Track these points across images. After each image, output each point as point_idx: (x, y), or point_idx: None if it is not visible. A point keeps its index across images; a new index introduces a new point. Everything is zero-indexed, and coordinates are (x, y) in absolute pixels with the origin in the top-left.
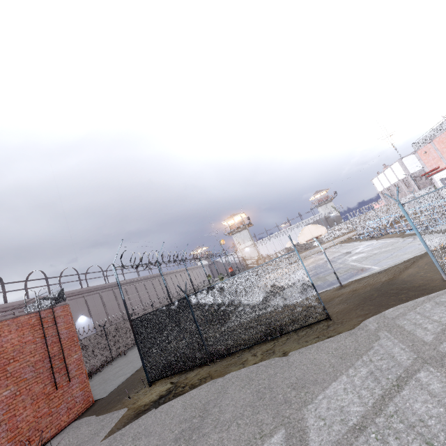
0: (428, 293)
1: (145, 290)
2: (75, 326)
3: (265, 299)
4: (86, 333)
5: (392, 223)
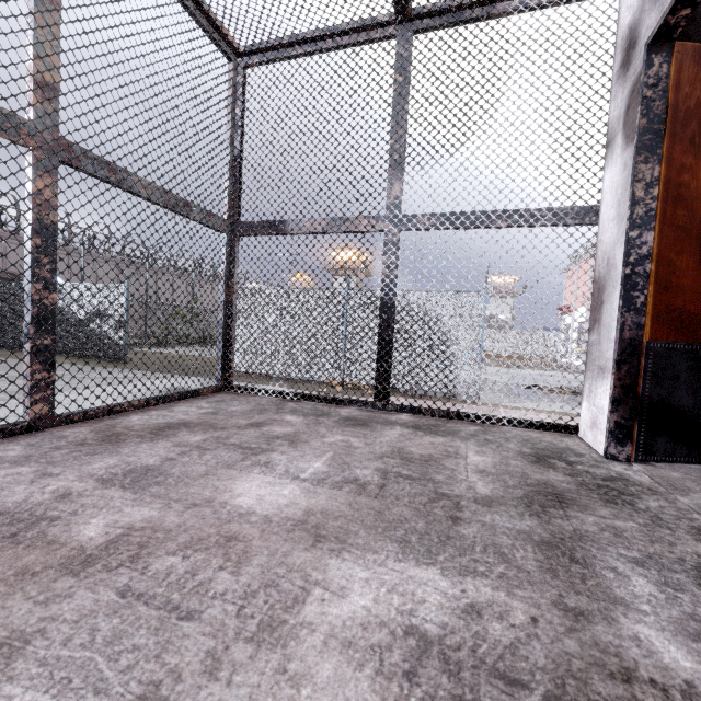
0: (189, 375)
1: (171, 289)
2: None
3: (89, 318)
4: None
5: (509, 357)
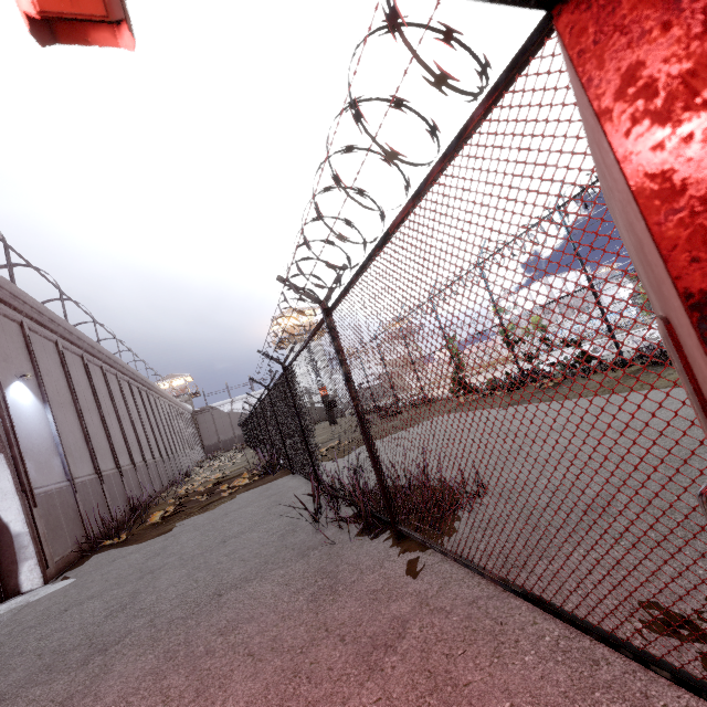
0: None
1: (134, 404)
2: (5, 406)
3: None
4: (35, 449)
5: None
